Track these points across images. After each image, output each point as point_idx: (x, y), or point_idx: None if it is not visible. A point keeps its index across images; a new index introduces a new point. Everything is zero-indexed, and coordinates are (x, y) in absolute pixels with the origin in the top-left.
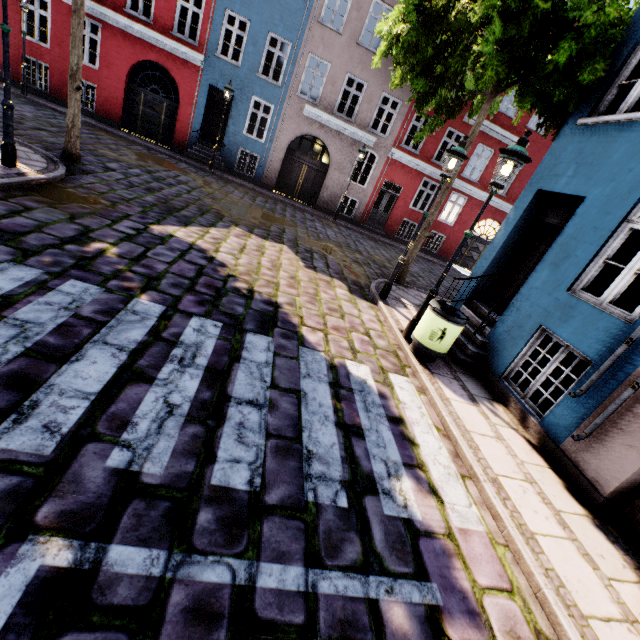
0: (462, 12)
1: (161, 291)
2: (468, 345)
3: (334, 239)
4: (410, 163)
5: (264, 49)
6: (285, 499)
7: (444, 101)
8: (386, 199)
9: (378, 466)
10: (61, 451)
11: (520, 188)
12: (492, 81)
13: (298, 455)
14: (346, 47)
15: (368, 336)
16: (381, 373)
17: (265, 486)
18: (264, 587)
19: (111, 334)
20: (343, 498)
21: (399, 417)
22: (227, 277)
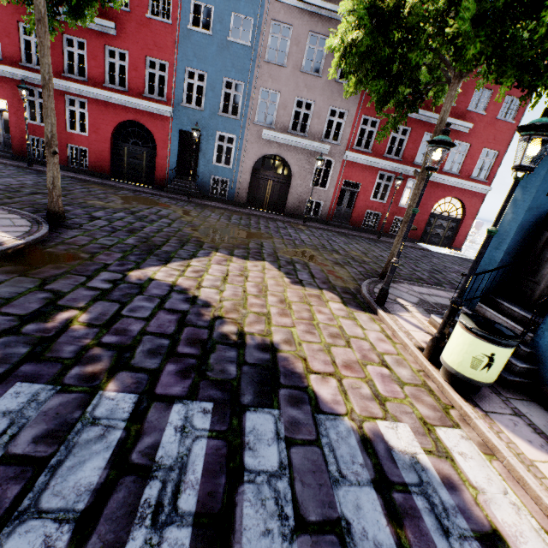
0: (416, 5)
1: (134, 368)
2: (510, 358)
3: (309, 243)
4: (364, 161)
5: (221, 92)
6: None
7: (402, 97)
8: (347, 196)
9: None
10: None
11: (472, 164)
12: (474, 59)
13: None
14: (291, 76)
15: (386, 366)
16: (426, 432)
17: None
18: None
19: (51, 484)
20: None
21: (491, 530)
22: (212, 321)
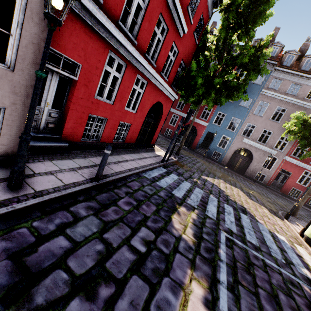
0: None
1: (214, 194)
2: None
3: (256, 190)
4: (296, 163)
5: (230, 121)
6: (266, 251)
7: None
8: (282, 177)
9: (294, 261)
10: (217, 220)
11: None
12: None
13: (266, 246)
14: (264, 120)
15: (281, 229)
16: (290, 241)
17: (260, 246)
18: (267, 262)
19: (211, 201)
20: (283, 261)
21: (300, 256)
22: (226, 195)
